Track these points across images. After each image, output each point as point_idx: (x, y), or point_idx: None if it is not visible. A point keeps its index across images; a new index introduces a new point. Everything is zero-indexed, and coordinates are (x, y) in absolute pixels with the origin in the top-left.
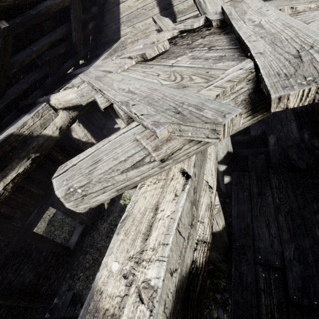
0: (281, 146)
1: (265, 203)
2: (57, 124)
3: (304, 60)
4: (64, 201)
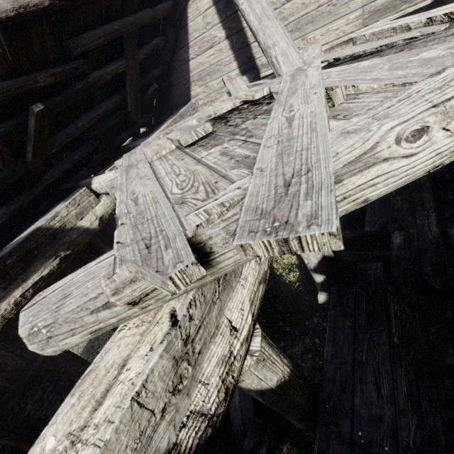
0: (411, 251)
1: (376, 341)
2: (97, 213)
3: (288, 192)
4: (27, 342)
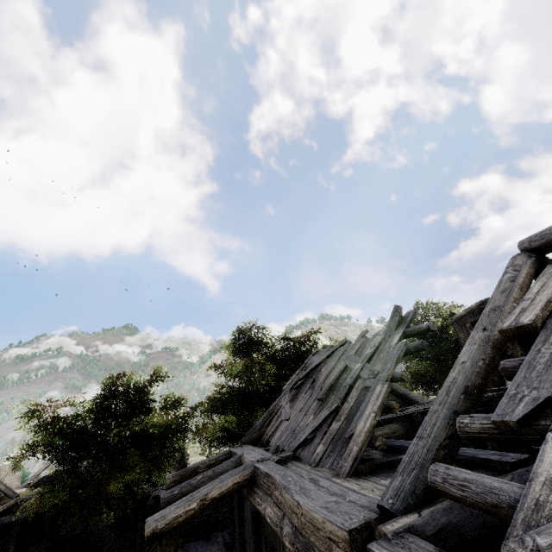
0: None
1: None
2: None
3: None
4: None
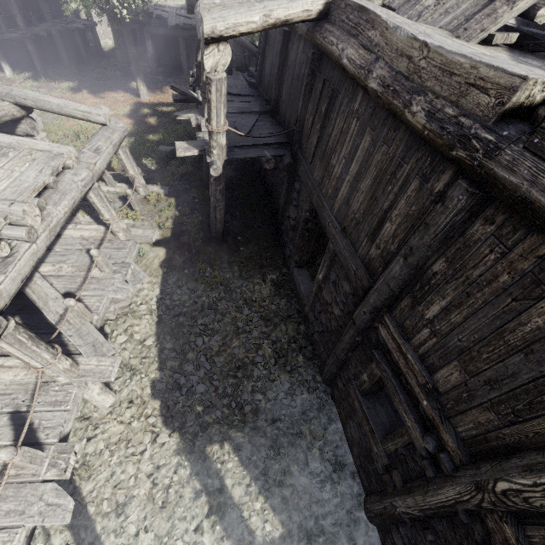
0: None
1: None
2: None
3: None
4: None
